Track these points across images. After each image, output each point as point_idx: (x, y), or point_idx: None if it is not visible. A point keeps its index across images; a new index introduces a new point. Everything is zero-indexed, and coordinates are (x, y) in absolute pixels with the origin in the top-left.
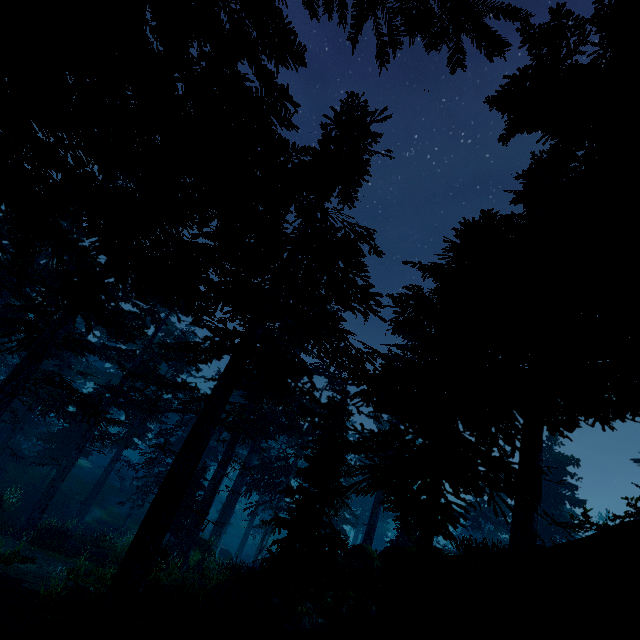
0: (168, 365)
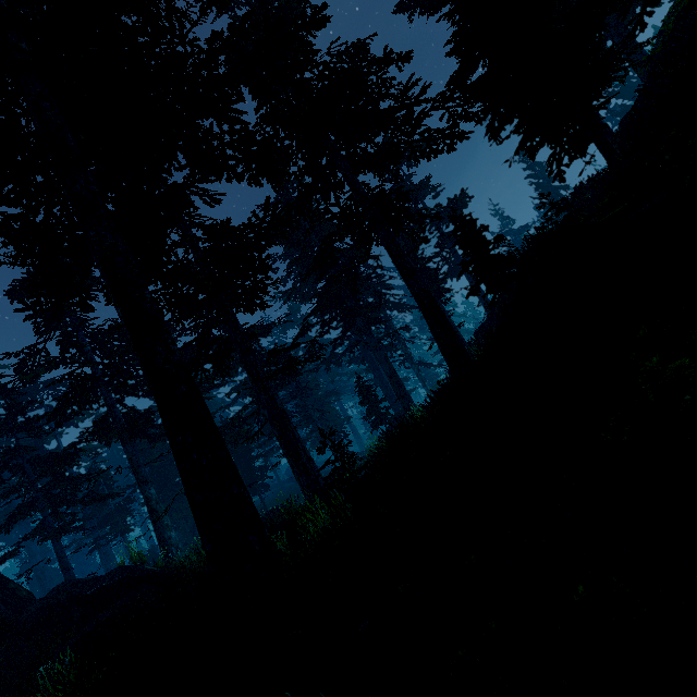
0: (241, 370)
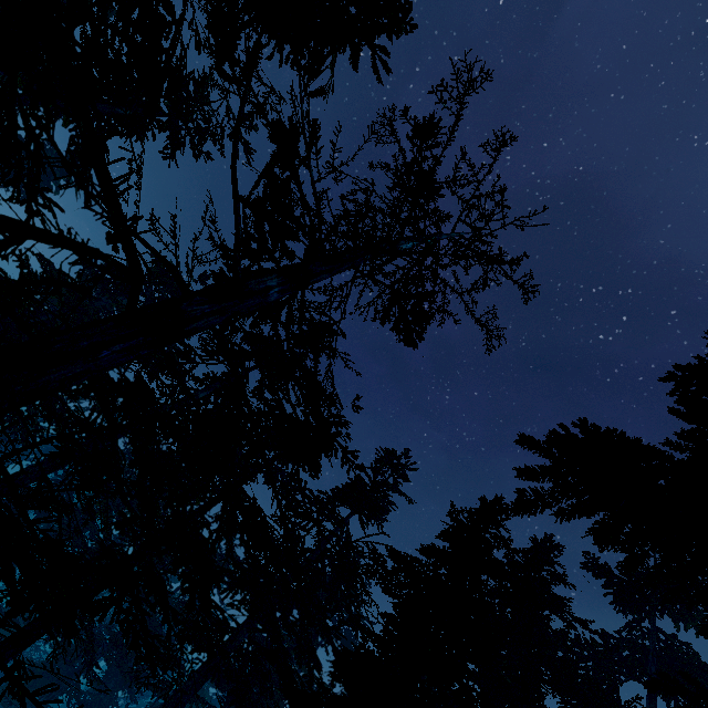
0: None
